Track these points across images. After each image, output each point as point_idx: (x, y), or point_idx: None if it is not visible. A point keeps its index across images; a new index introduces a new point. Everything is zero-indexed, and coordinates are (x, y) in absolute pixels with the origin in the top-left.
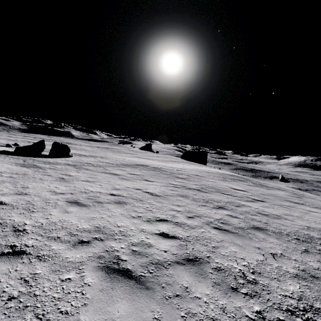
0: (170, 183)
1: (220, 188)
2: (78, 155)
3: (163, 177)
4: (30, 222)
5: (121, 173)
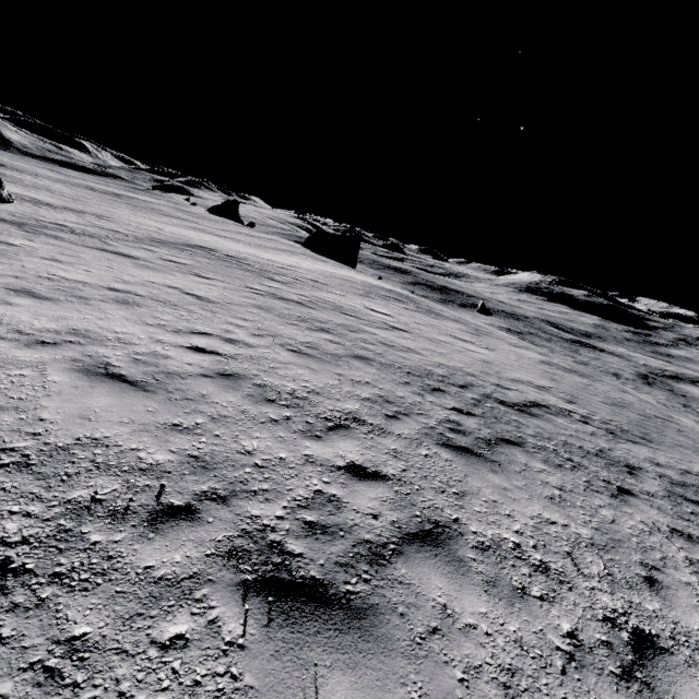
0: (248, 286)
1: (345, 305)
2: (29, 201)
3: (240, 275)
4: None
5: (143, 257)
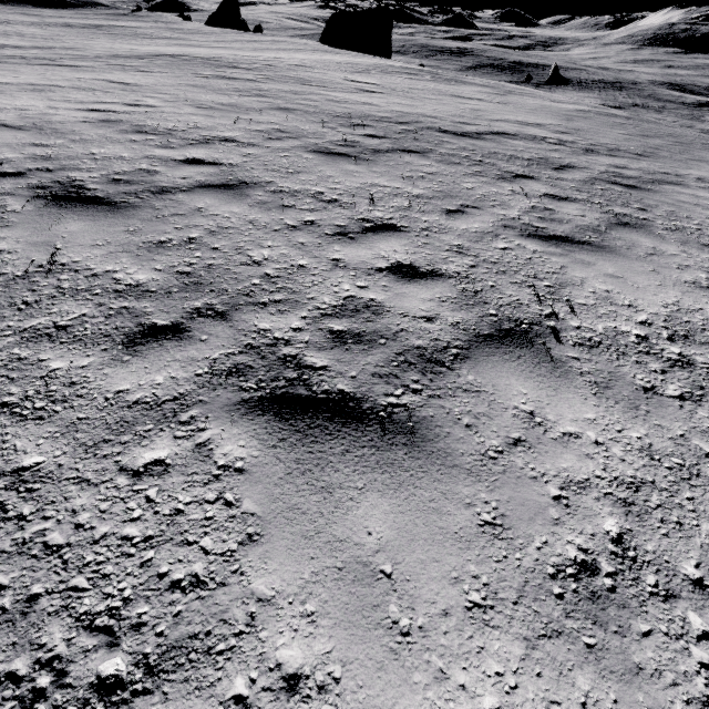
0: (196, 73)
1: (315, 79)
2: None
3: (195, 67)
4: None
5: (88, 65)
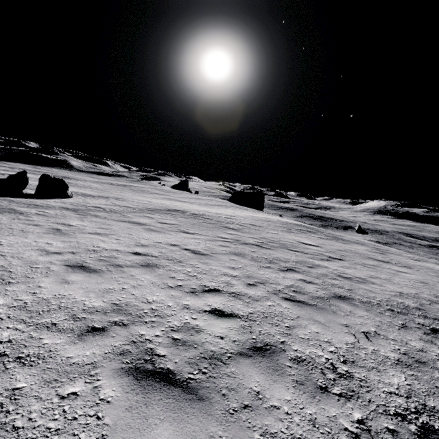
0: (218, 236)
1: (285, 242)
2: (81, 195)
3: (208, 227)
4: (4, 301)
5: (147, 222)
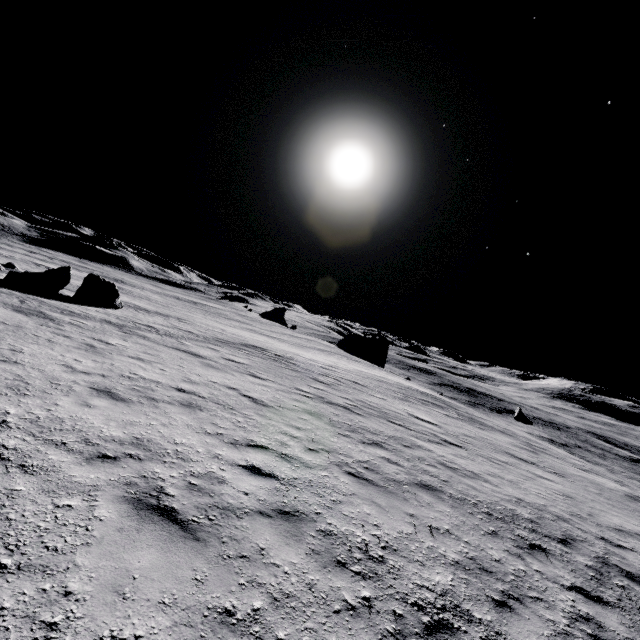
0: (297, 387)
1: (390, 411)
2: (133, 307)
3: (289, 375)
4: (16, 412)
5: (209, 356)
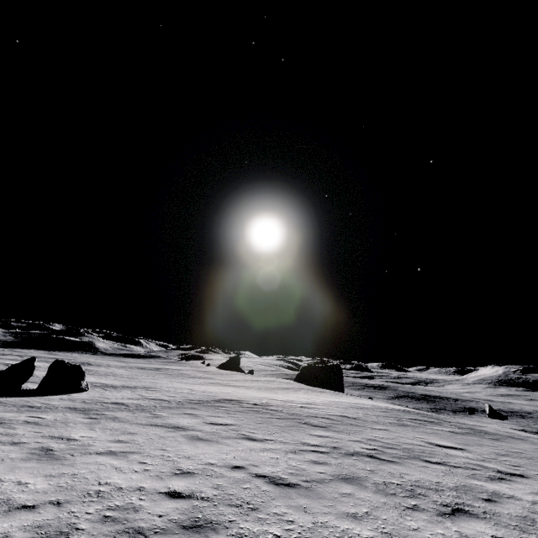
0: (302, 441)
1: (410, 446)
2: (99, 386)
3: (282, 426)
4: None
5: (190, 424)
